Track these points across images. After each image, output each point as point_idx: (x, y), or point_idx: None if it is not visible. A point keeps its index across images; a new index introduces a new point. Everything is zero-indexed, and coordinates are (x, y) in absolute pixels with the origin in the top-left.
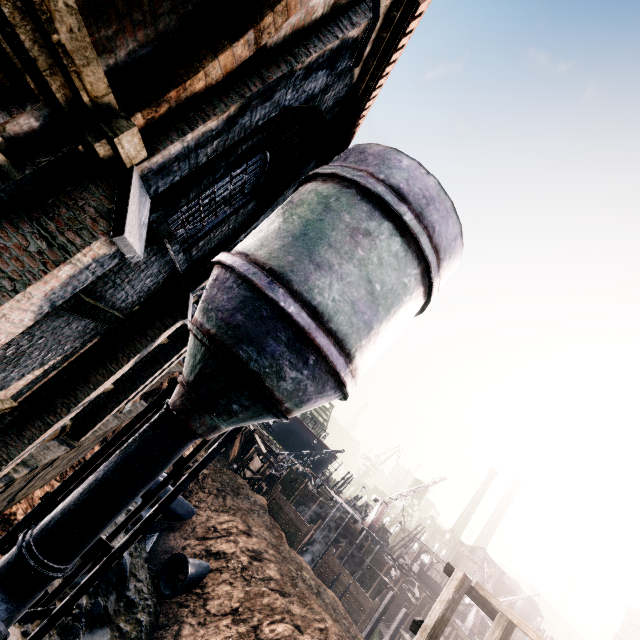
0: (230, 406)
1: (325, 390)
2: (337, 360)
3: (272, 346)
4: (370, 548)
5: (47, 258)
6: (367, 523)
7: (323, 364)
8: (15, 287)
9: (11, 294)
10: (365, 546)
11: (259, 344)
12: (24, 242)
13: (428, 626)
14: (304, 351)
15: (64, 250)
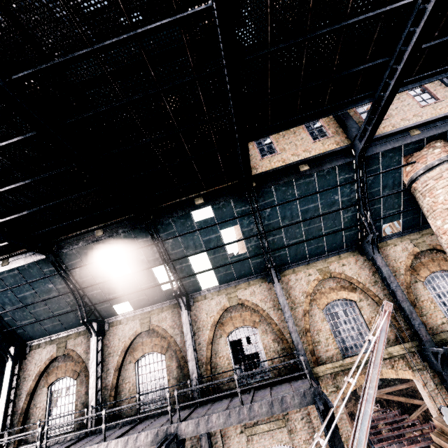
0: None
1: None
2: None
3: None
4: None
5: None
6: None
7: None
8: None
9: None
10: None
11: None
12: None
13: None
14: None
15: None
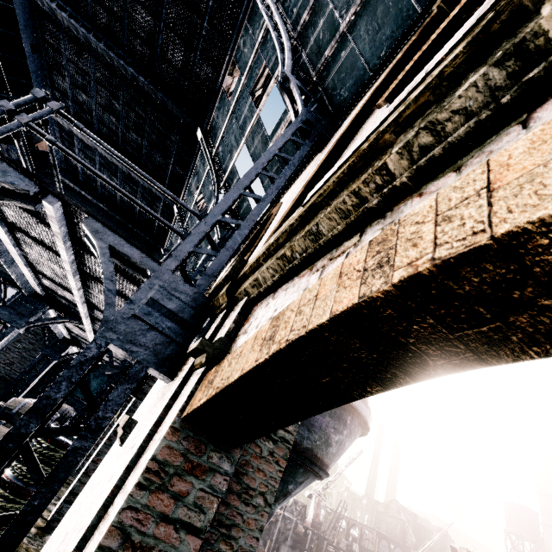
0: (286, 488)
1: (354, 439)
2: (366, 413)
3: (319, 420)
4: (318, 548)
5: (277, 456)
6: (309, 523)
7: (356, 420)
8: (267, 500)
9: (266, 510)
10: (314, 548)
11: (308, 422)
12: (257, 449)
13: None
14: (343, 415)
15: (285, 441)
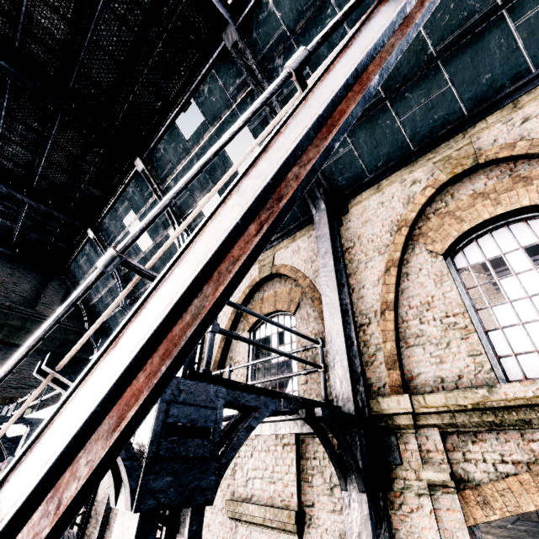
0: None
1: None
2: None
3: None
4: None
5: None
6: None
7: None
8: None
9: None
10: None
11: None
12: None
13: None
14: None
15: None
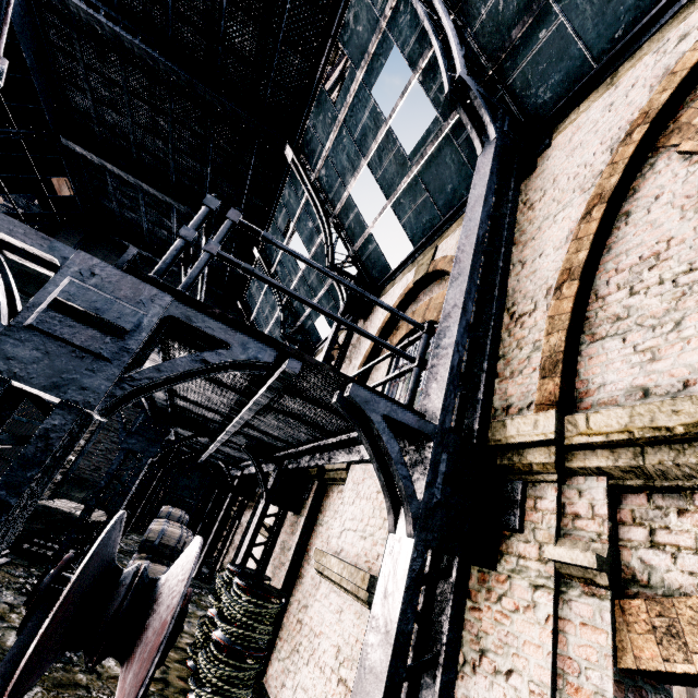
0: None
1: None
2: None
3: None
4: None
5: None
6: None
7: None
8: None
9: None
10: None
11: None
12: None
13: (681, 691)
14: None
15: None
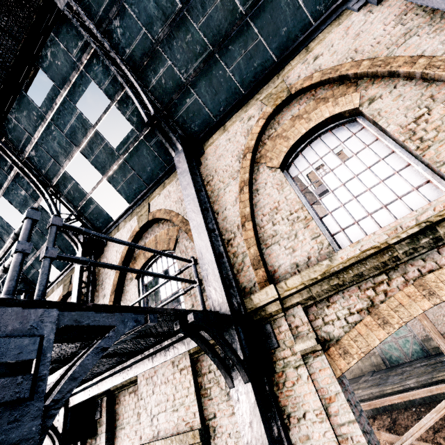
0: None
1: None
2: None
3: None
4: None
5: None
6: None
7: None
8: None
9: None
10: None
11: None
12: None
13: None
14: None
15: None
